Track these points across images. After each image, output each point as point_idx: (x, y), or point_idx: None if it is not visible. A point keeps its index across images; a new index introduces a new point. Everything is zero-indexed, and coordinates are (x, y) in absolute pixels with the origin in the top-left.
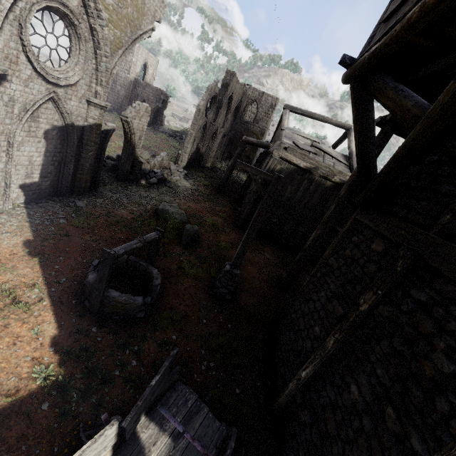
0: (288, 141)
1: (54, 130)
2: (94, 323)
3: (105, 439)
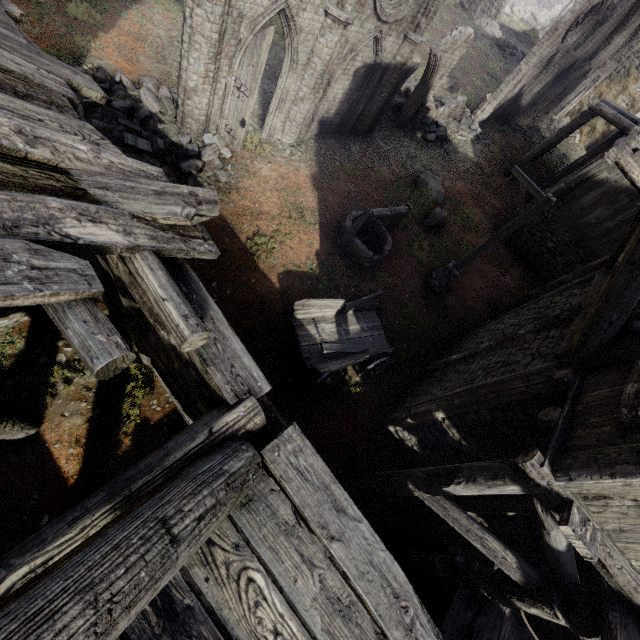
0: None
1: (363, 68)
2: (338, 255)
3: (338, 303)
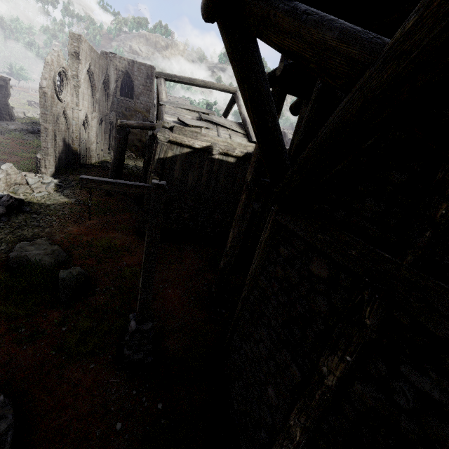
0: (172, 118)
1: None
2: None
3: None
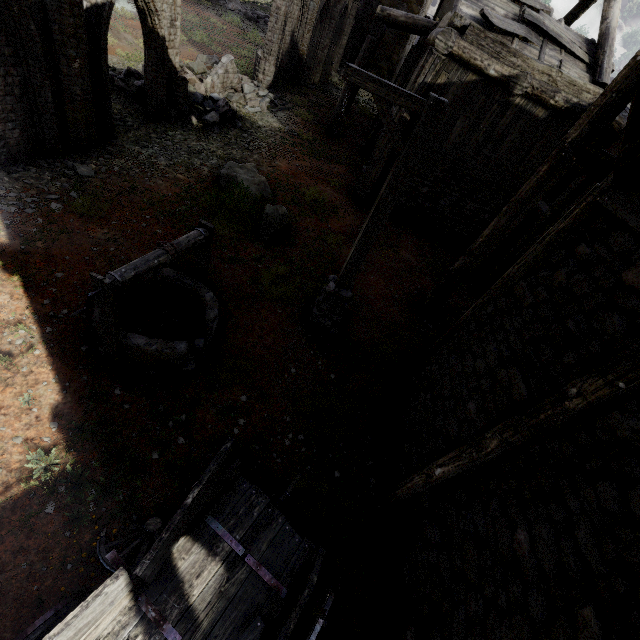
0: (472, 10)
1: None
2: (118, 382)
3: (106, 598)
